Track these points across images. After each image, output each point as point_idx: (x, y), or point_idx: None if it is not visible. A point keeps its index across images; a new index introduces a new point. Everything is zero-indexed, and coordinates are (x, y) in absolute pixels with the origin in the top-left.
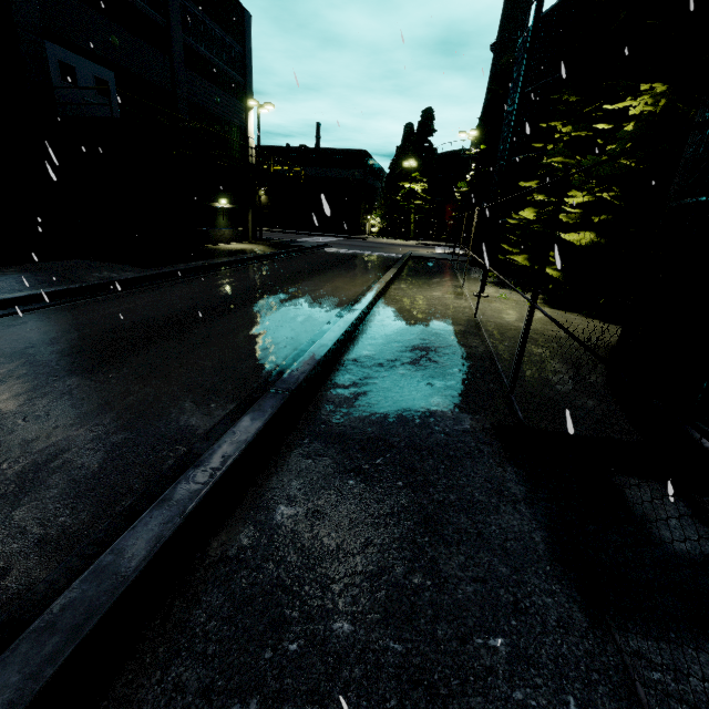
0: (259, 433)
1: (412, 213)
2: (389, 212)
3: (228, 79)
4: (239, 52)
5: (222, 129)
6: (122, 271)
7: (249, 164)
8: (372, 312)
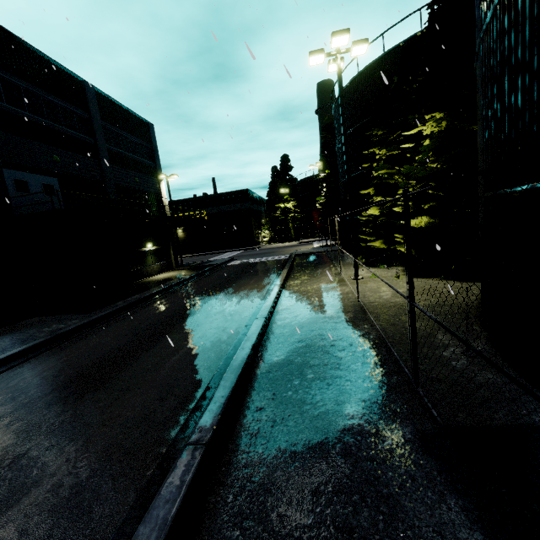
0: (172, 524)
1: (290, 222)
2: (273, 225)
3: (143, 165)
4: (148, 147)
5: (142, 197)
6: (69, 321)
7: (165, 217)
8: (275, 313)
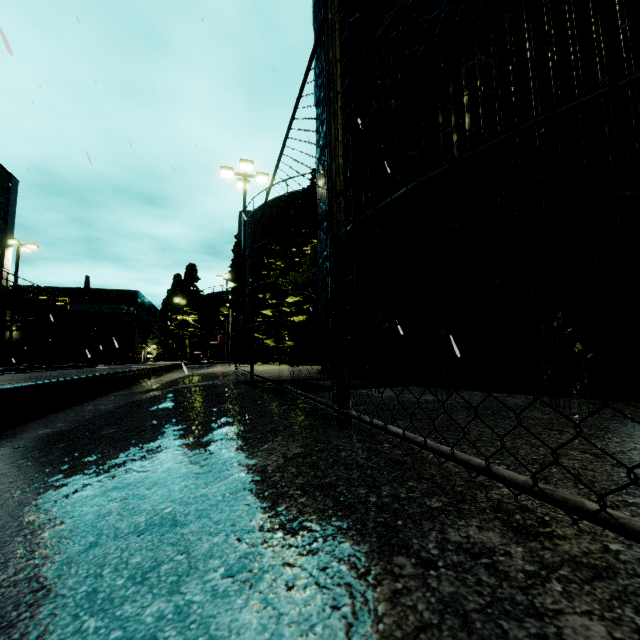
0: (22, 387)
1: (187, 338)
2: (164, 339)
3: None
4: (2, 203)
5: None
6: None
7: (3, 286)
8: (146, 381)
